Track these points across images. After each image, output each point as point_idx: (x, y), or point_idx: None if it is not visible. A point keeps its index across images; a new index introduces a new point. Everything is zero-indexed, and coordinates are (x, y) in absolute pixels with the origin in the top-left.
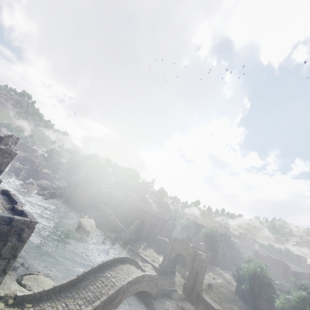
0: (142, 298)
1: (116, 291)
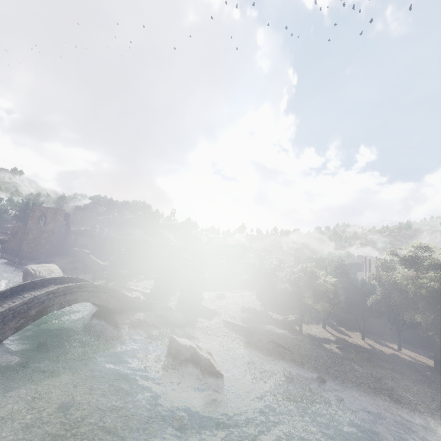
0: (104, 317)
1: (24, 303)
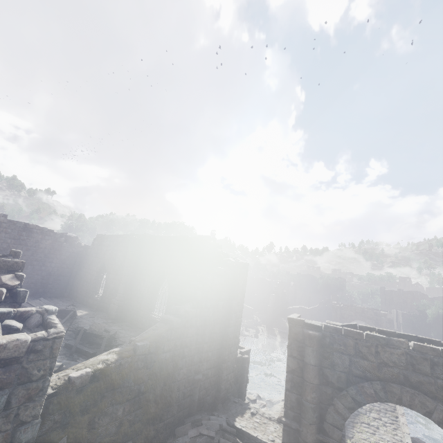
0: None
1: None
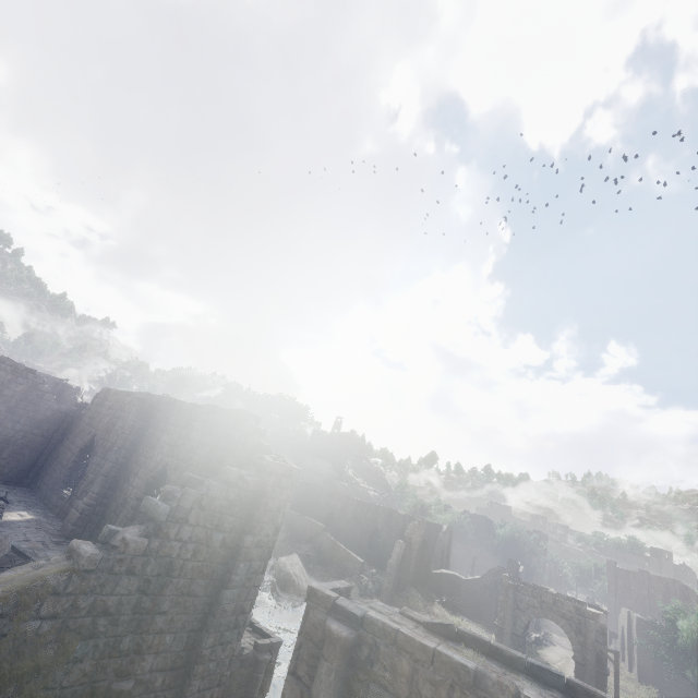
0: None
1: None
